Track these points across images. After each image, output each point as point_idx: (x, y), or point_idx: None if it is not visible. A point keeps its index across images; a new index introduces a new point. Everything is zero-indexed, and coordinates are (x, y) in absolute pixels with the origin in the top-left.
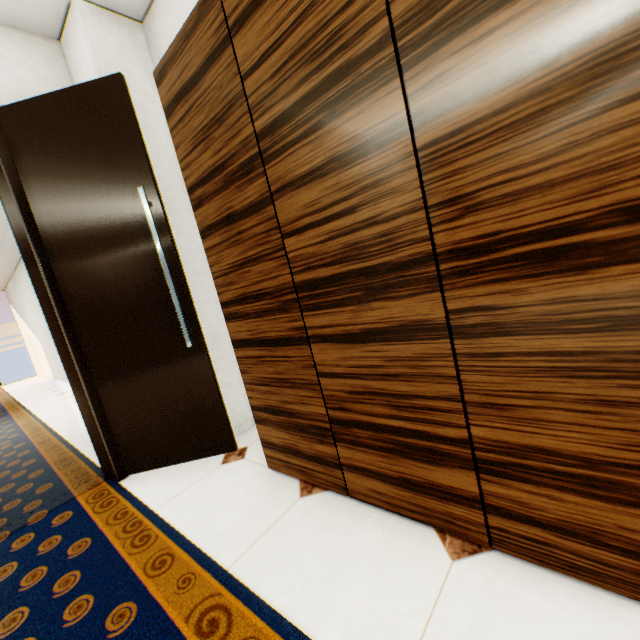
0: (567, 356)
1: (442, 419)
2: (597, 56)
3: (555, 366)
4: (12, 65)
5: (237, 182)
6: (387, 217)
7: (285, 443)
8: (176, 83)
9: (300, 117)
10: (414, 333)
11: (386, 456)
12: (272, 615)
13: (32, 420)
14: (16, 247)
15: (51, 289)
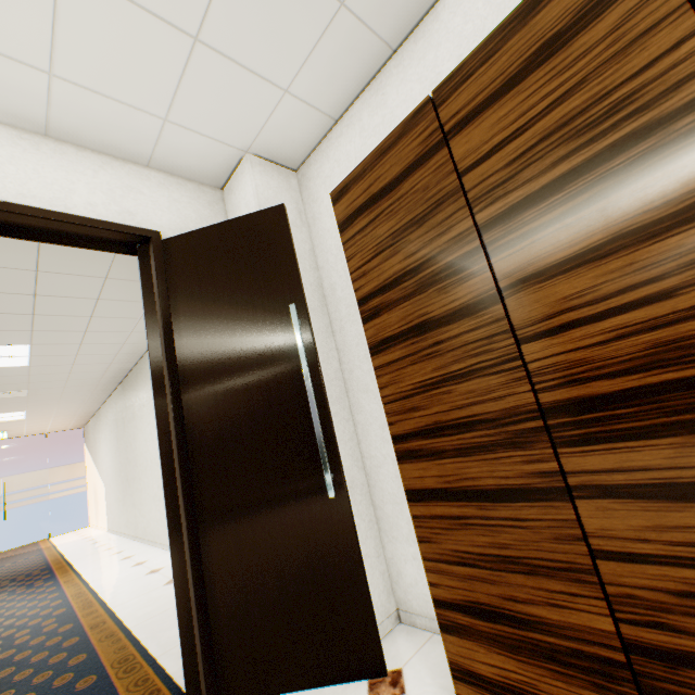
0: None
1: None
2: None
3: None
4: (182, 207)
5: (439, 283)
6: None
7: (507, 678)
8: (360, 197)
9: (556, 197)
10: None
11: None
12: None
13: (82, 588)
14: (111, 382)
15: (175, 417)
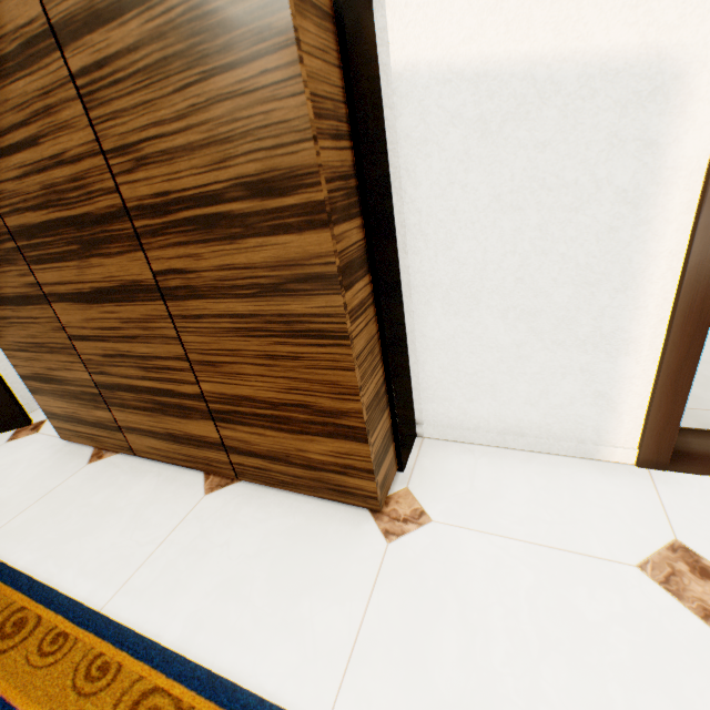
0: (242, 318)
1: (180, 378)
2: (191, 9)
3: (238, 327)
4: None
5: None
6: (73, 157)
7: (67, 412)
8: None
9: None
10: (136, 294)
11: (152, 415)
12: (11, 574)
13: None
14: None
15: None
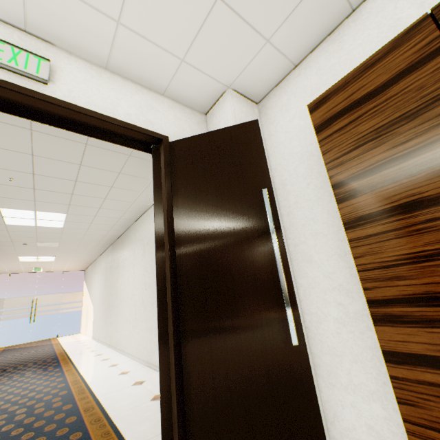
0: None
1: None
2: None
3: None
4: (181, 123)
5: (436, 166)
6: None
7: None
8: (339, 104)
9: None
10: None
11: None
12: None
13: (78, 377)
14: (107, 243)
15: (170, 266)
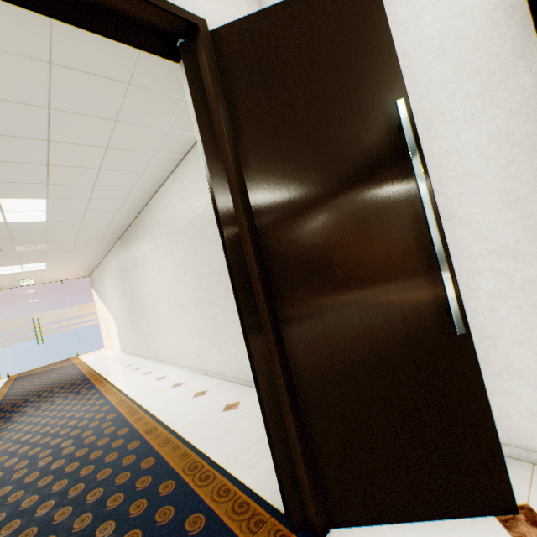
0: None
1: None
2: None
3: None
4: None
5: None
6: None
7: None
8: None
9: None
10: None
11: None
12: None
13: (122, 397)
14: (112, 237)
15: (252, 247)
